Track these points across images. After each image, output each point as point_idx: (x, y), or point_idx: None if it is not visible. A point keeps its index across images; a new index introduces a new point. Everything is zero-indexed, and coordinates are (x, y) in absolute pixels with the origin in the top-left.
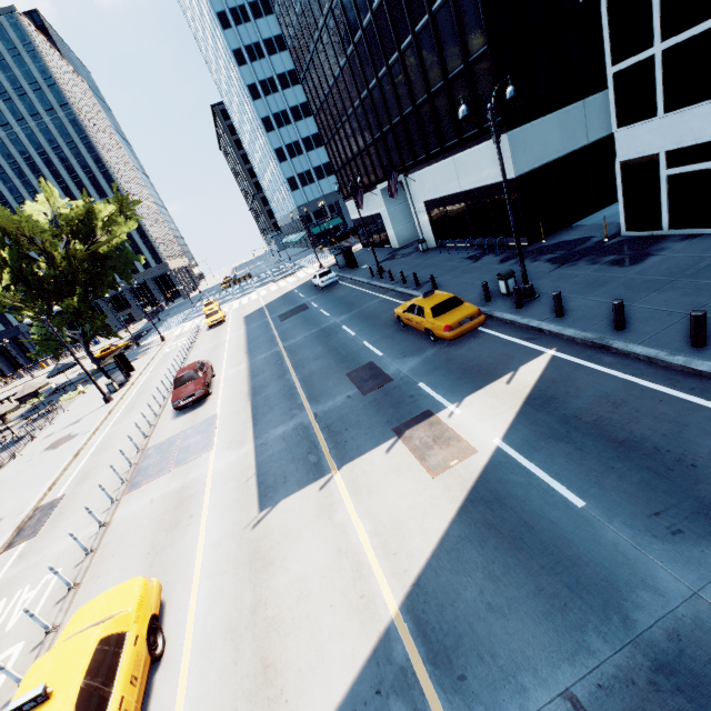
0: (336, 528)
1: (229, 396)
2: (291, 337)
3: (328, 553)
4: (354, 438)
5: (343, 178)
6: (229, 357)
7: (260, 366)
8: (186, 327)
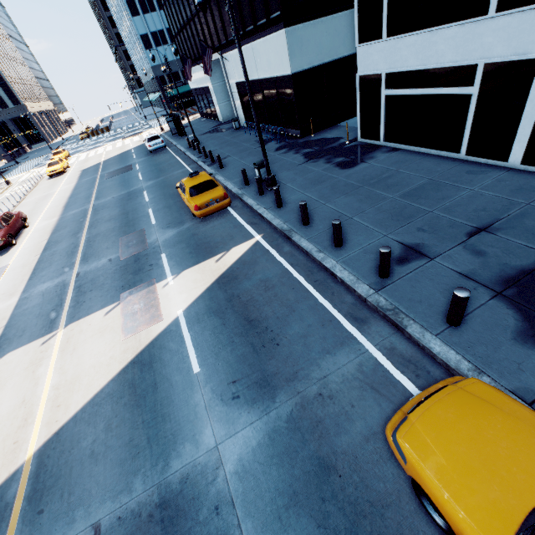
0: (32, 380)
1: (27, 248)
2: (104, 196)
3: (14, 403)
4: (92, 299)
5: (180, 45)
6: (49, 209)
7: (66, 221)
8: (33, 173)
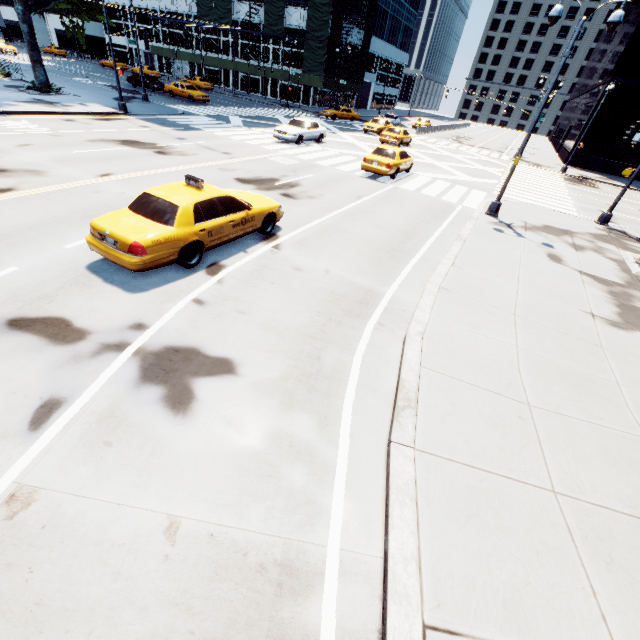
0: None
1: None
2: None
3: None
4: None
5: None
6: None
7: None
8: None
